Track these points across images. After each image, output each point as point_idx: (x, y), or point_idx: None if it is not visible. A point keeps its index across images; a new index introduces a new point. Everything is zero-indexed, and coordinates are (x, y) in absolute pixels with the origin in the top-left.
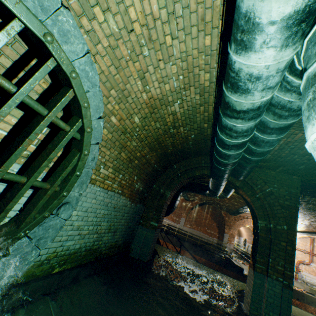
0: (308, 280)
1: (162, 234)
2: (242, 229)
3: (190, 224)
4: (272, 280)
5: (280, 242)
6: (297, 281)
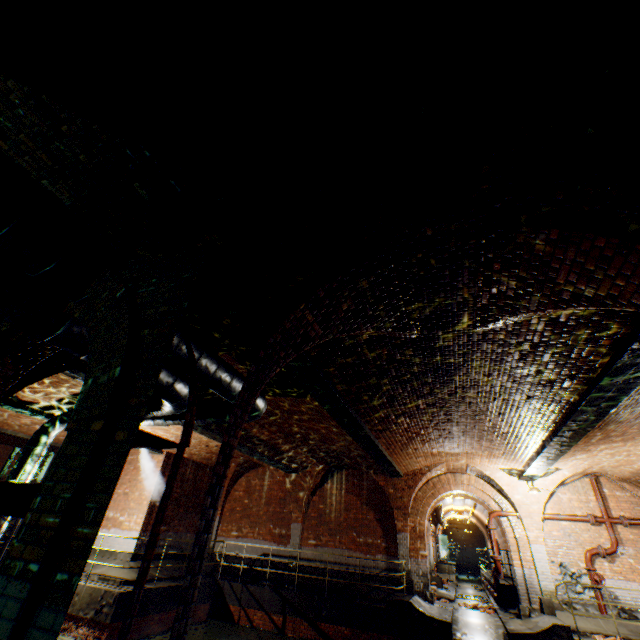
0: (633, 601)
1: (236, 586)
2: (482, 516)
3: (315, 535)
4: (5, 586)
5: (92, 423)
6: (607, 616)
